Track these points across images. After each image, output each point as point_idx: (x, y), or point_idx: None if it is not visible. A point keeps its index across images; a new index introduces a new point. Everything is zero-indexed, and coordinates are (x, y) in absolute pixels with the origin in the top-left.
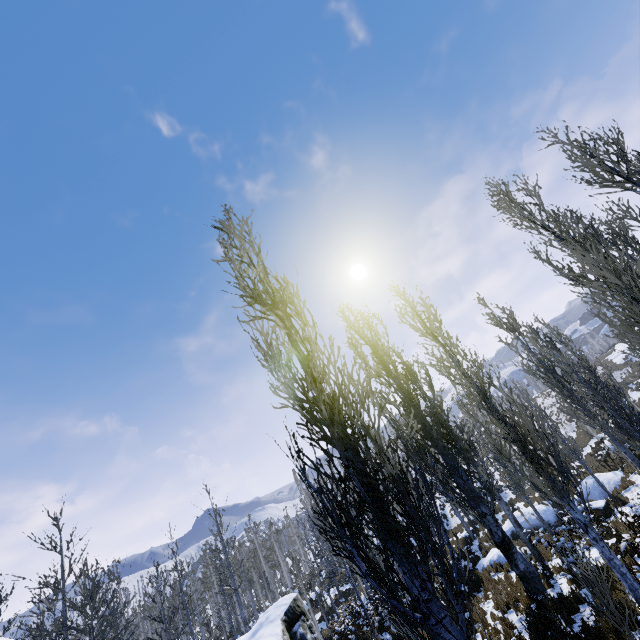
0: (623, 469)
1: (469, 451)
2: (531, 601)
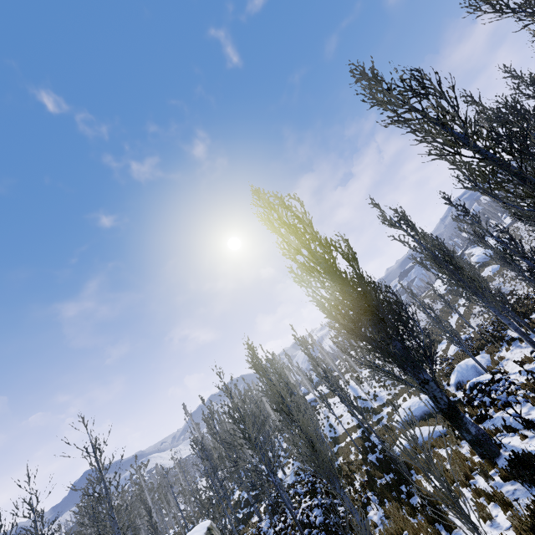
0: (487, 352)
1: (404, 316)
2: (492, 465)
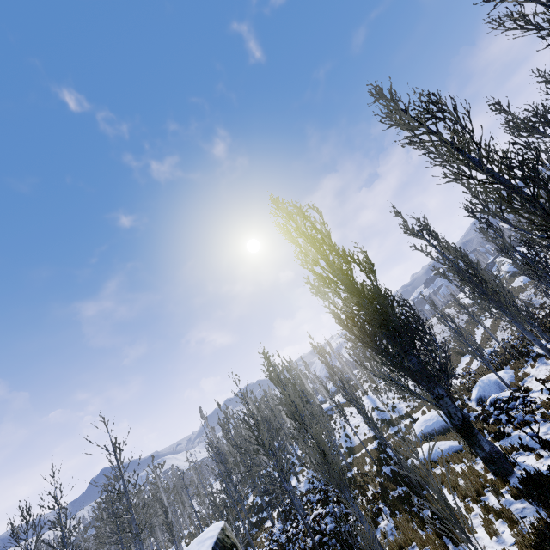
0: (511, 367)
1: (420, 331)
2: (505, 483)
